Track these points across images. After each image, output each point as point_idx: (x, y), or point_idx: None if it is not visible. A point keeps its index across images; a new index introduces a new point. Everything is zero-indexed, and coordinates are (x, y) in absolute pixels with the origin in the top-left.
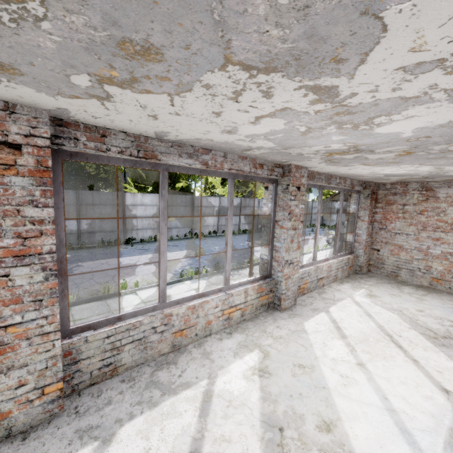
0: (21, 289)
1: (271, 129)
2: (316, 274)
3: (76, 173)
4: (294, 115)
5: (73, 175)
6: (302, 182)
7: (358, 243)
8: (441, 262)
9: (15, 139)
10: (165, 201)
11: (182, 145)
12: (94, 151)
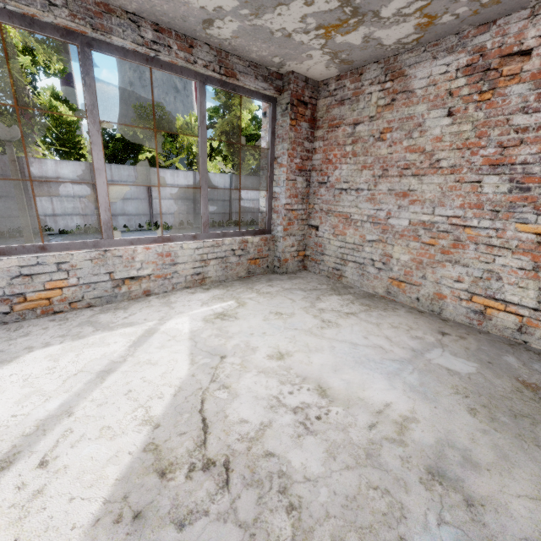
0: None
1: None
2: (102, 268)
3: None
4: None
5: None
6: None
7: (276, 213)
8: (407, 244)
9: None
10: None
11: None
12: None
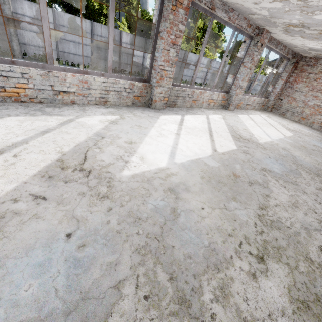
0: (170, 58)
1: (274, 6)
2: (247, 101)
3: (85, 4)
4: (288, 3)
5: (84, 6)
6: (265, 42)
7: (273, 93)
8: (310, 109)
9: None
10: (208, 35)
11: (225, 4)
12: (198, 1)
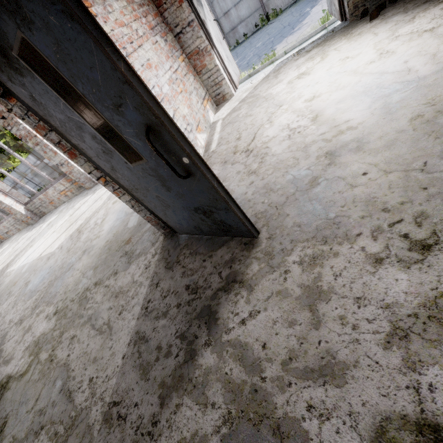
0: None
1: None
2: None
3: None
4: None
5: None
6: None
7: None
8: None
9: None
10: None
11: None
12: None
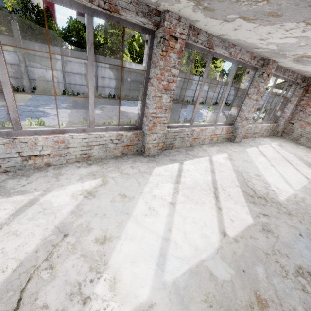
0: (163, 104)
1: (286, 42)
2: (254, 129)
3: None
4: (306, 39)
5: None
6: (271, 71)
7: (282, 117)
8: None
9: (177, 35)
10: (207, 73)
11: (224, 41)
12: (193, 42)
